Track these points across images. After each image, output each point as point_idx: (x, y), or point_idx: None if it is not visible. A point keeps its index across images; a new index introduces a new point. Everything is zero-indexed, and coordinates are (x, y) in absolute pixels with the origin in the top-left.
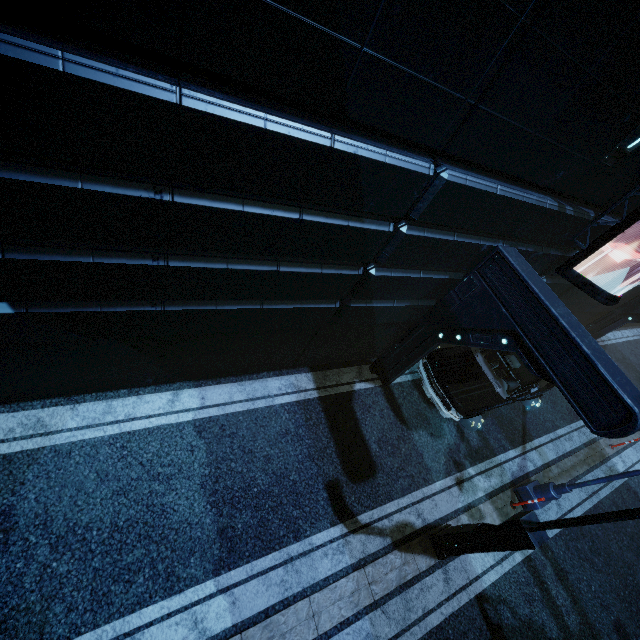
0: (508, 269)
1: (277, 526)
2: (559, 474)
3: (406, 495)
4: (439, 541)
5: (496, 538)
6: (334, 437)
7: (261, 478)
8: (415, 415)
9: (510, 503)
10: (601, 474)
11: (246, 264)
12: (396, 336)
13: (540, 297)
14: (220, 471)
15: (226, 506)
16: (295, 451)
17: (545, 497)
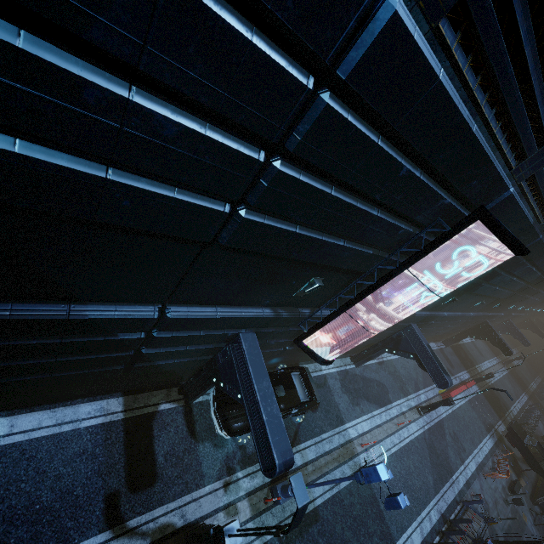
0: (242, 350)
1: (49, 537)
2: (312, 471)
3: (176, 500)
4: (189, 538)
5: (213, 540)
6: (127, 453)
7: (47, 495)
8: (206, 429)
9: (264, 499)
10: (347, 468)
11: (26, 360)
12: (196, 370)
13: (251, 375)
14: (9, 492)
15: (5, 524)
16: (86, 468)
17: (285, 495)
